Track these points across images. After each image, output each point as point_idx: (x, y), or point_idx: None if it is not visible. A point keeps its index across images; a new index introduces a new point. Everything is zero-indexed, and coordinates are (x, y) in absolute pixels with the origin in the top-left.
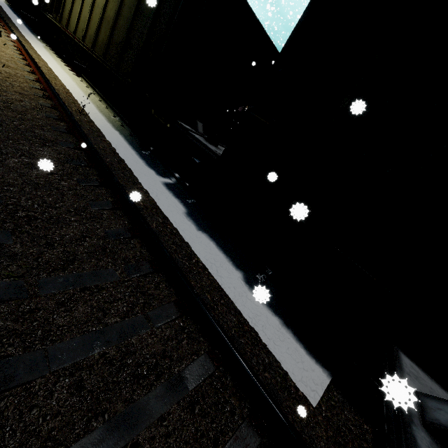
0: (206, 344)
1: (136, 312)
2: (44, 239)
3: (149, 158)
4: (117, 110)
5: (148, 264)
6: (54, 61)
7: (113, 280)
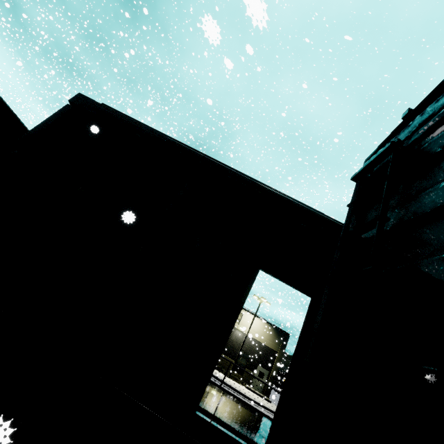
0: None
1: None
2: None
3: None
4: None
5: None
6: None
7: None
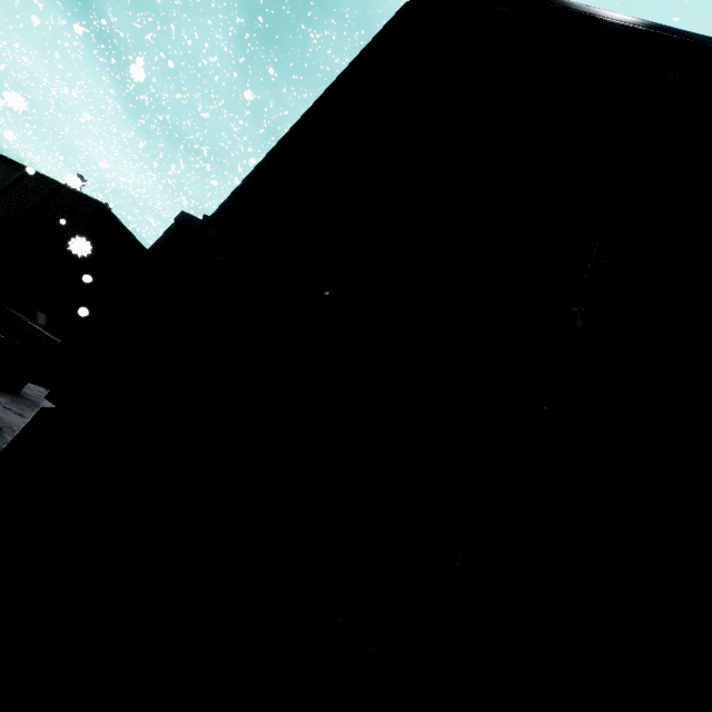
0: None
1: None
2: None
3: None
4: None
5: None
6: None
7: None
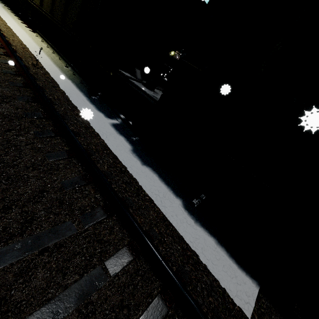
0: (158, 282)
1: (93, 264)
2: (1, 203)
3: (98, 102)
4: (69, 60)
5: (102, 210)
6: (12, 19)
7: (71, 233)
